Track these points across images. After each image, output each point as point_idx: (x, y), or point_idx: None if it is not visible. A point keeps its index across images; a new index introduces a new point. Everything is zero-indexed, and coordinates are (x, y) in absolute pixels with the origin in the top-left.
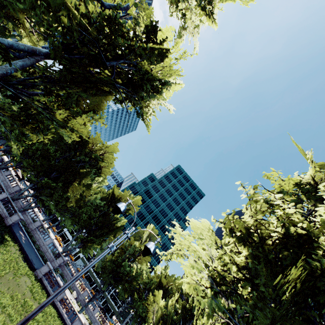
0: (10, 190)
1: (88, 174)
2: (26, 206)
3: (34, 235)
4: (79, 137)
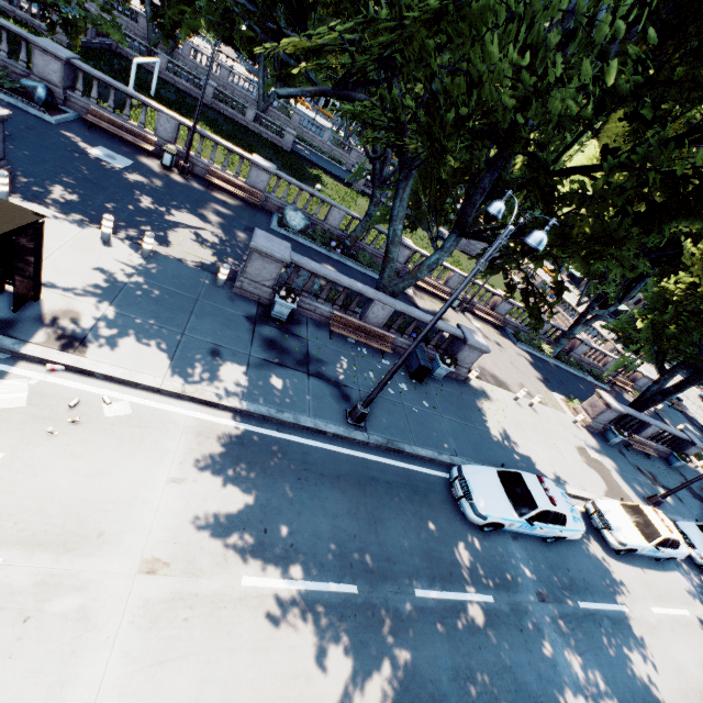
0: (220, 81)
1: None
2: (265, 101)
3: (304, 137)
4: None
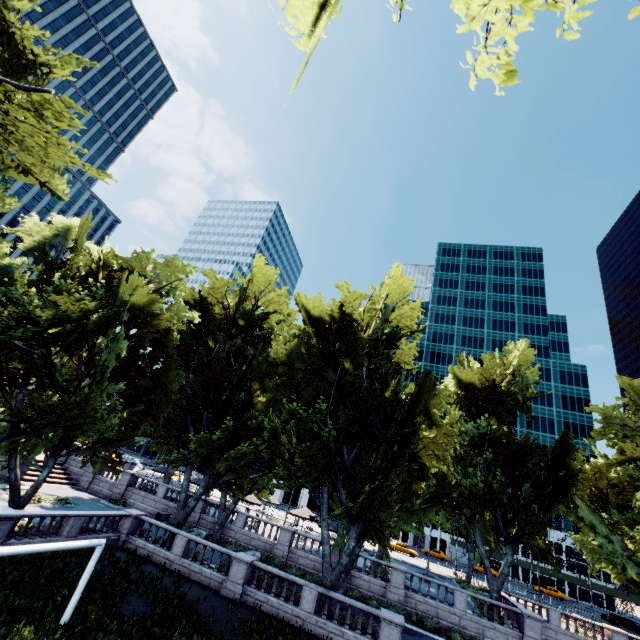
0: (279, 550)
1: (429, 388)
2: None
3: (419, 611)
4: (315, 327)
